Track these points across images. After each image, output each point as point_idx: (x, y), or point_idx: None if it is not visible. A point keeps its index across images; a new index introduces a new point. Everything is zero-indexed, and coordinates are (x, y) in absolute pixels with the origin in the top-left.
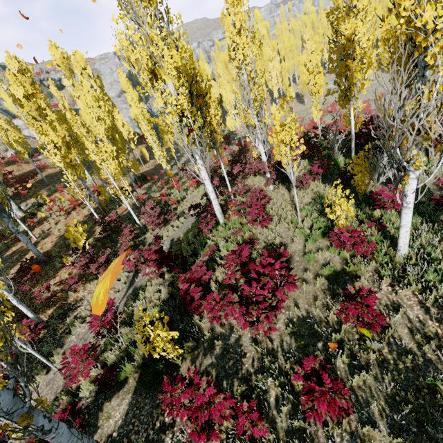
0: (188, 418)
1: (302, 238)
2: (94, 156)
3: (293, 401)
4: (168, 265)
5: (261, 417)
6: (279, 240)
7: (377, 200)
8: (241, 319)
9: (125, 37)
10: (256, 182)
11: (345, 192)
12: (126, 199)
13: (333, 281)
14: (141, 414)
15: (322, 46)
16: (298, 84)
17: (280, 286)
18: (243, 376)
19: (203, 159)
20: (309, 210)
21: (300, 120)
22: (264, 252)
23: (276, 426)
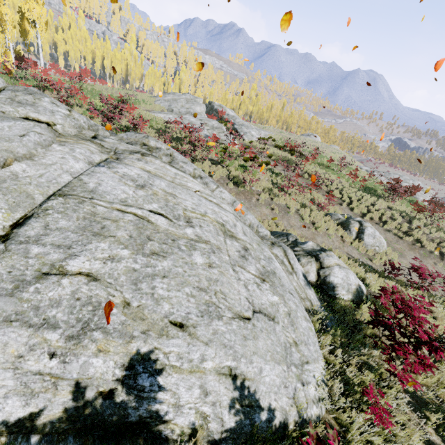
0: None
1: None
2: None
3: None
4: None
5: None
6: None
7: None
8: None
9: None
10: None
11: None
12: None
13: None
14: None
15: None
16: None
17: None
18: None
19: None
20: None
21: None
22: None
23: None
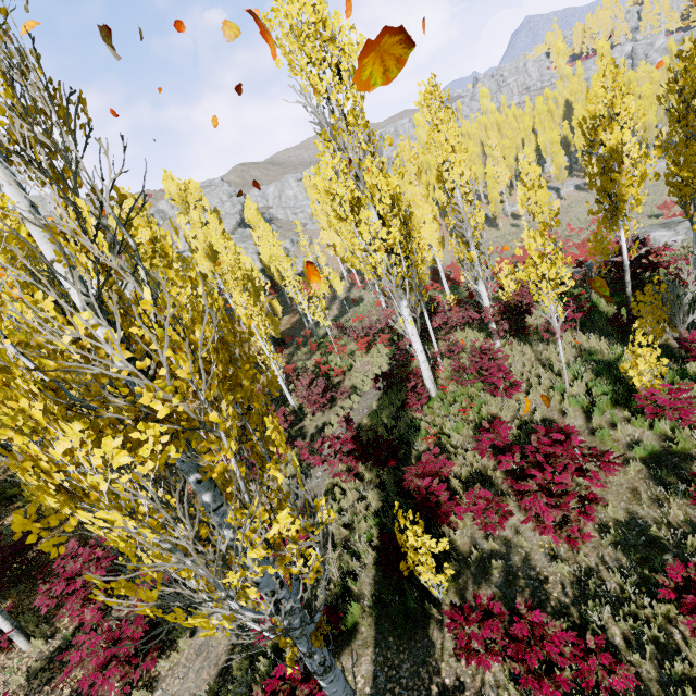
0: (510, 659)
1: (577, 410)
2: (242, 311)
3: (655, 639)
4: (380, 456)
5: (616, 661)
6: (540, 415)
7: (691, 349)
8: (550, 515)
9: (327, 165)
10: (471, 337)
11: (646, 338)
12: (277, 369)
13: (655, 466)
14: (400, 676)
15: (514, 152)
16: (485, 203)
17: (589, 469)
18: (556, 610)
19: (413, 306)
20: (575, 370)
21: (497, 250)
22: (538, 427)
23: (640, 677)
